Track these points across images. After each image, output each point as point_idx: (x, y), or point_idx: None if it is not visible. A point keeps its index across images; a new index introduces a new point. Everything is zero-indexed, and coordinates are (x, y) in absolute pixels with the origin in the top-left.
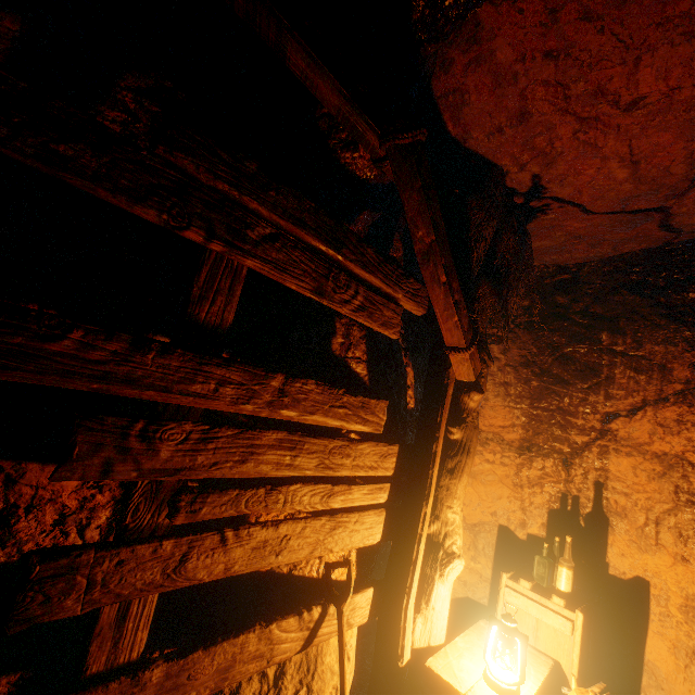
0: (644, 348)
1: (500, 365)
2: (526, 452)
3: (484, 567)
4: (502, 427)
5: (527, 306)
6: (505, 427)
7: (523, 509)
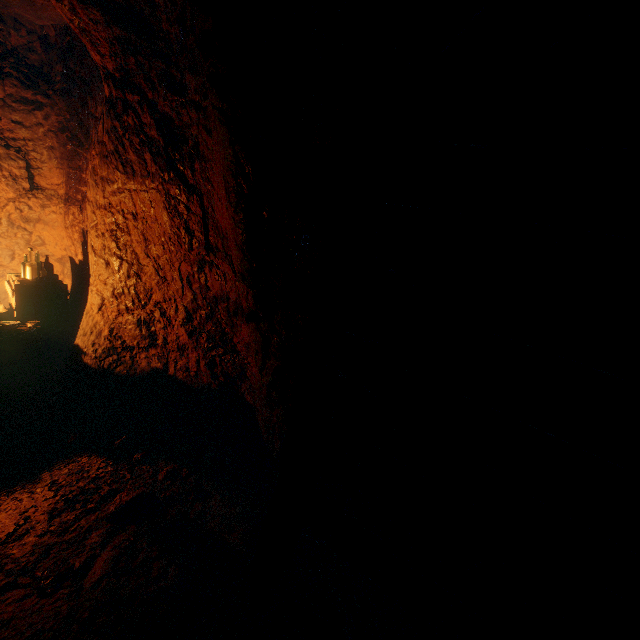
0: (98, 110)
1: (45, 131)
2: (67, 203)
3: (68, 284)
4: (58, 185)
5: (62, 73)
6: (59, 185)
7: (74, 244)
